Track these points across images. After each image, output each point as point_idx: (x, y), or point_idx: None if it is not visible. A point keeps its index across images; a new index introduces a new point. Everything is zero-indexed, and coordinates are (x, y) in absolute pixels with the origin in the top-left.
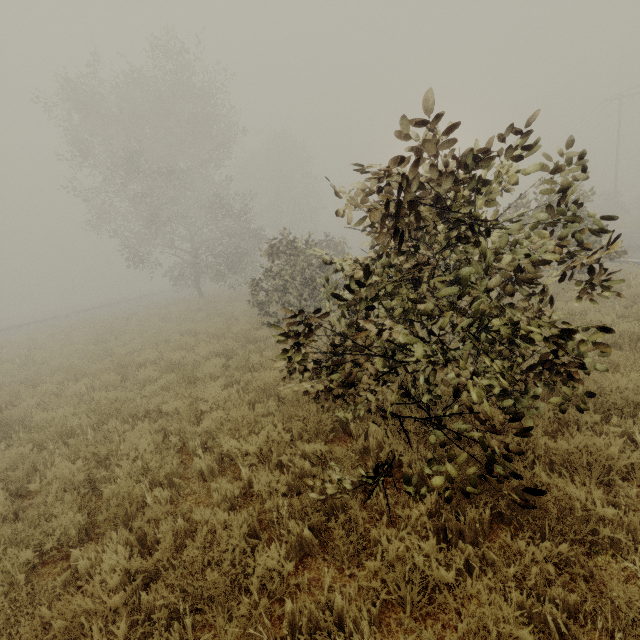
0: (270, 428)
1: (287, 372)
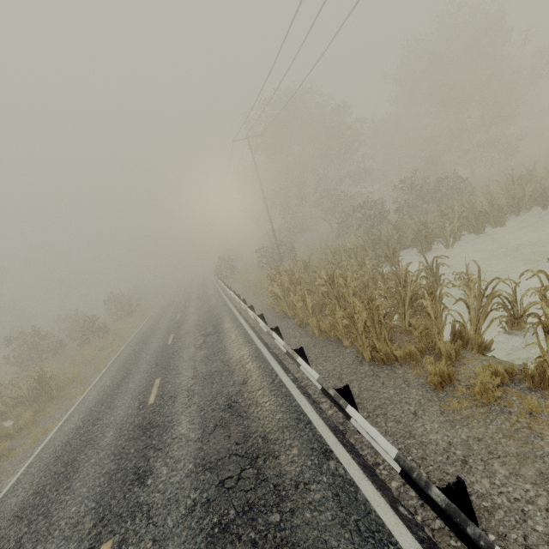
0: (12, 375)
1: (14, 365)
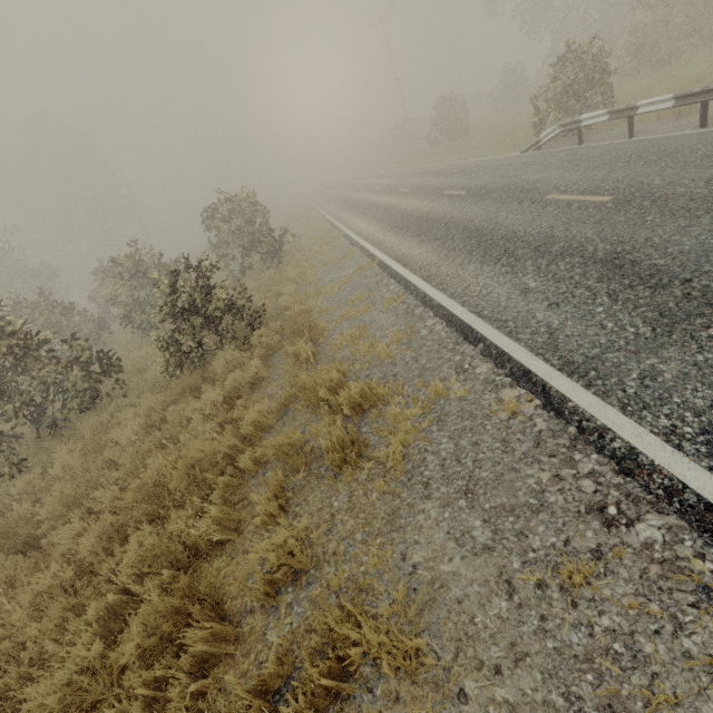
0: None
1: None
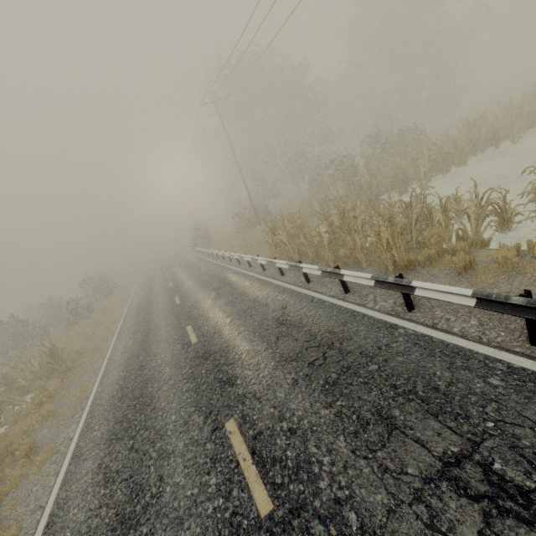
0: None
1: None
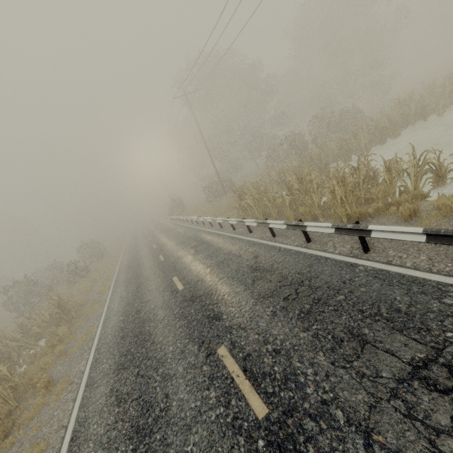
0: (11, 320)
1: (11, 311)
